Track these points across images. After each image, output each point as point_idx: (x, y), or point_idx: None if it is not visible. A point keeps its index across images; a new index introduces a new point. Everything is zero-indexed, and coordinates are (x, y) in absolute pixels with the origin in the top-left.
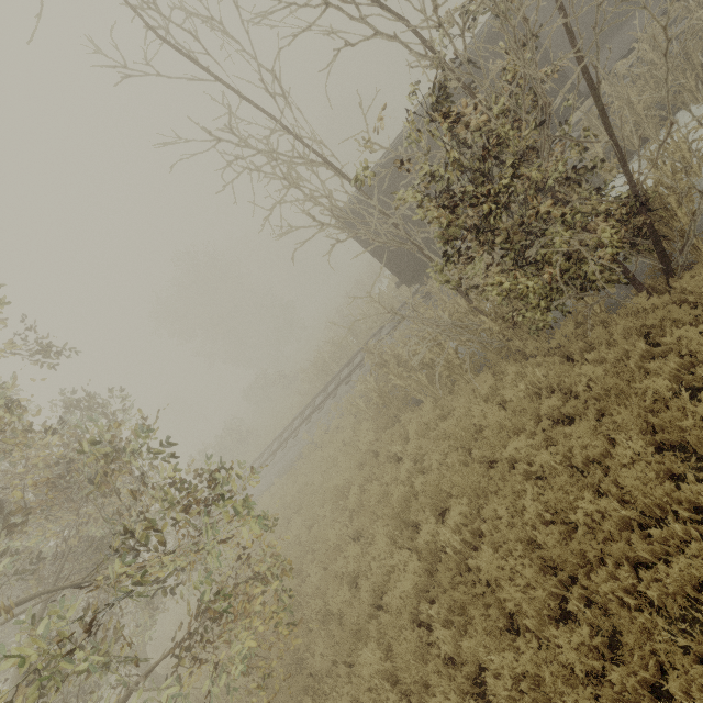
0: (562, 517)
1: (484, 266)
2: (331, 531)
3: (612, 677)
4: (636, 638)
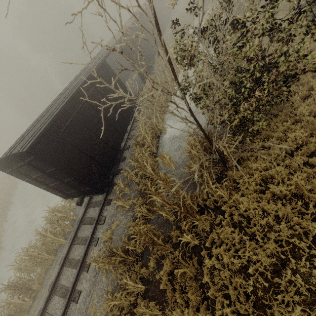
0: None
1: (228, 109)
2: None
3: None
4: None
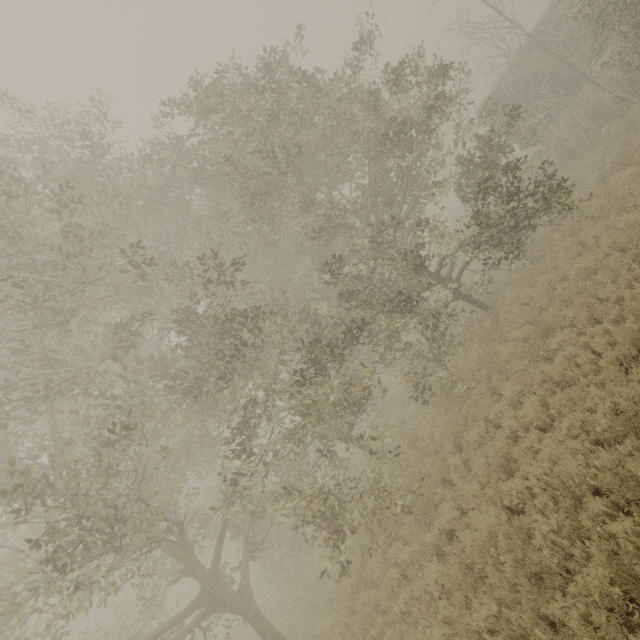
0: None
1: (611, 51)
2: None
3: None
4: None
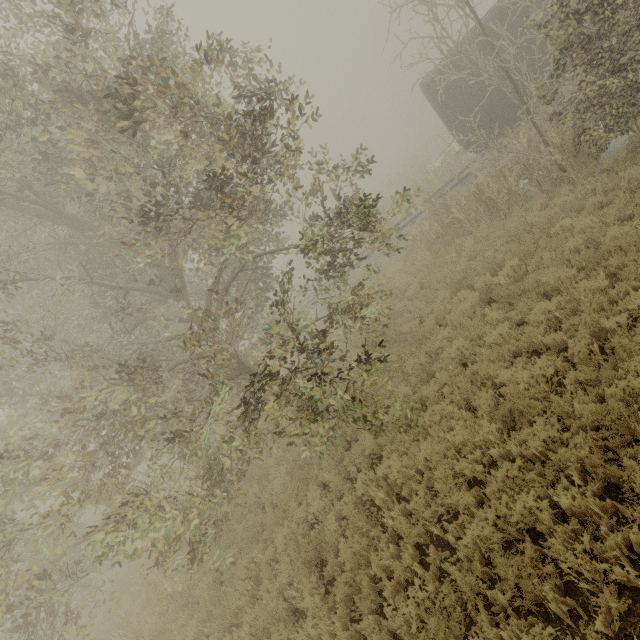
0: (594, 244)
1: (568, 98)
2: (397, 303)
3: (612, 292)
4: (634, 269)
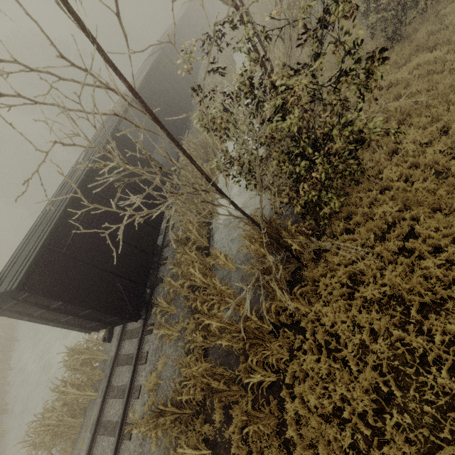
0: None
1: (287, 190)
2: None
3: None
4: None
